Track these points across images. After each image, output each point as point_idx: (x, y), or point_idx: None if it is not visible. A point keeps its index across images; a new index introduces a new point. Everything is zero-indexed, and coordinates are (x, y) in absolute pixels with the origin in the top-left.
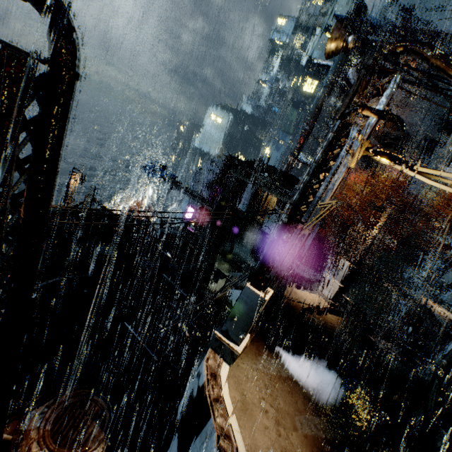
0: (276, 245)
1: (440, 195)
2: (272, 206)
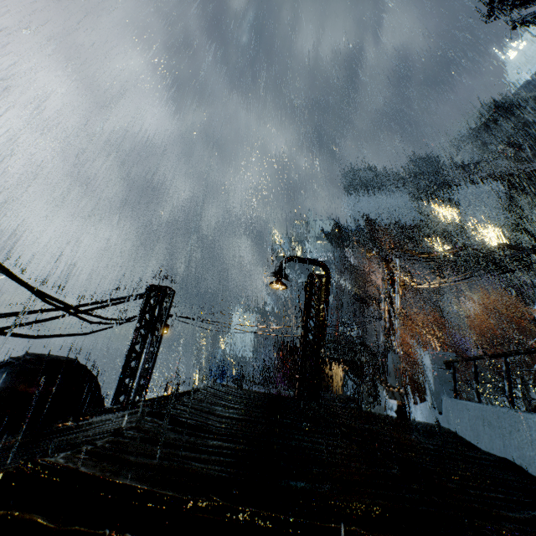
0: (391, 329)
1: (478, 327)
2: (340, 384)
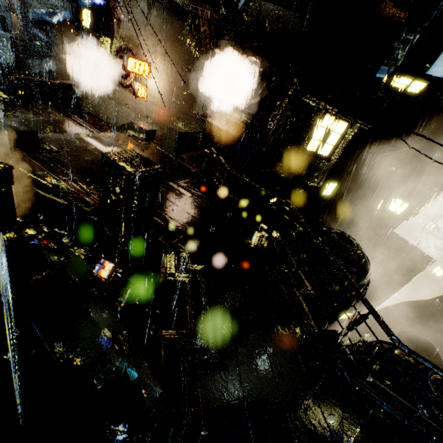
0: None
1: None
2: None
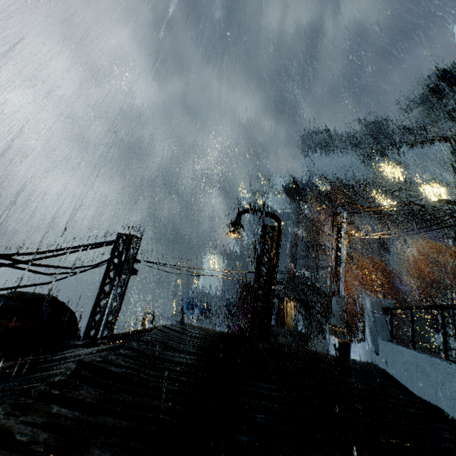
0: (336, 275)
1: (416, 272)
2: (293, 319)
